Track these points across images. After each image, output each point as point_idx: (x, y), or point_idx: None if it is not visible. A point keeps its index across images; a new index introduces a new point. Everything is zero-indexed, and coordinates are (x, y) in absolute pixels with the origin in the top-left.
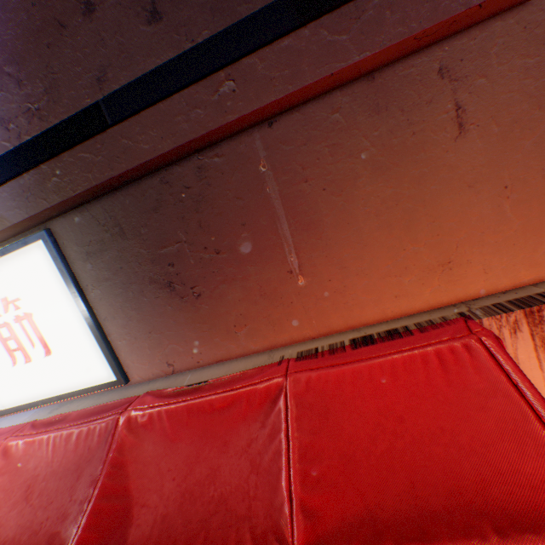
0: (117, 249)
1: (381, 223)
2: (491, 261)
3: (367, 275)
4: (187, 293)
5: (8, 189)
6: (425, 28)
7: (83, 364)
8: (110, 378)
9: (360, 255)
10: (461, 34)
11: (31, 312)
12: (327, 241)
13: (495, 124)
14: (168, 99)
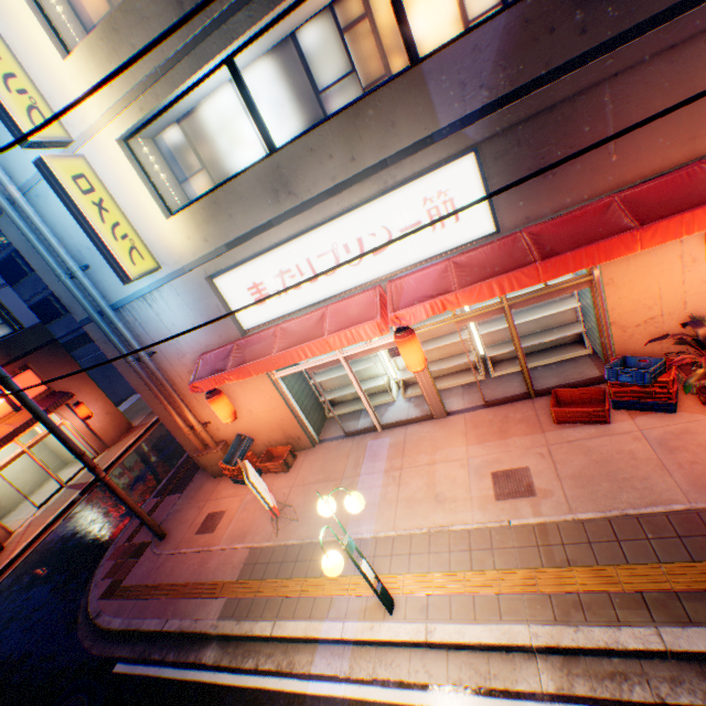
0: (512, 155)
1: (661, 122)
2: None
3: (649, 151)
4: (547, 175)
5: (480, 125)
6: (703, 30)
7: (476, 225)
8: (490, 231)
9: (647, 141)
10: None
11: (453, 198)
12: (631, 135)
13: None
14: (578, 71)
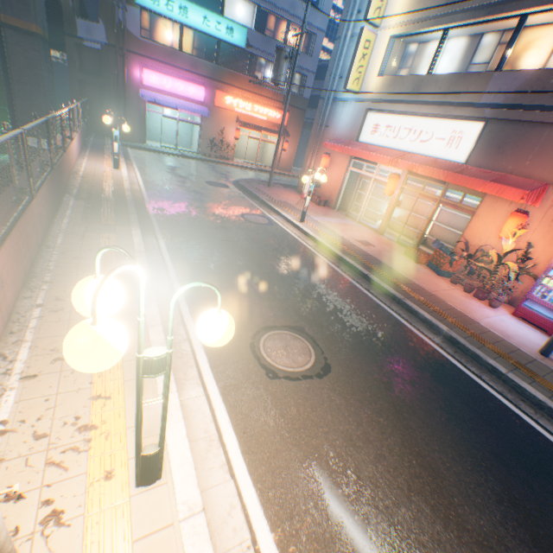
0: (495, 134)
1: None
2: None
3: (541, 170)
4: (499, 153)
5: (492, 111)
6: None
7: (459, 156)
8: (461, 162)
9: (544, 165)
10: None
11: (462, 138)
12: (540, 158)
13: None
14: (538, 112)
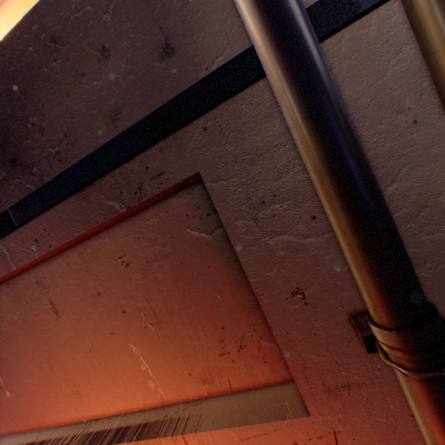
0: None
1: (38, 363)
2: (101, 394)
3: (41, 394)
4: None
5: None
6: None
7: None
8: None
9: (34, 381)
10: (42, 264)
11: None
12: (15, 370)
13: (73, 313)
14: None
